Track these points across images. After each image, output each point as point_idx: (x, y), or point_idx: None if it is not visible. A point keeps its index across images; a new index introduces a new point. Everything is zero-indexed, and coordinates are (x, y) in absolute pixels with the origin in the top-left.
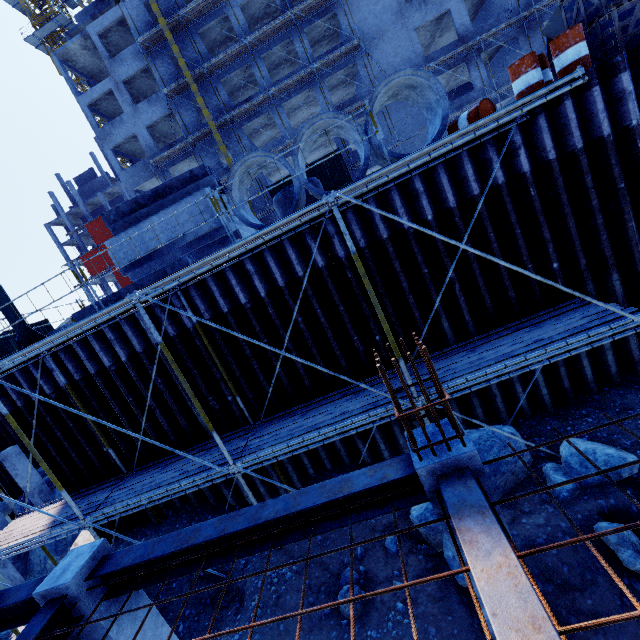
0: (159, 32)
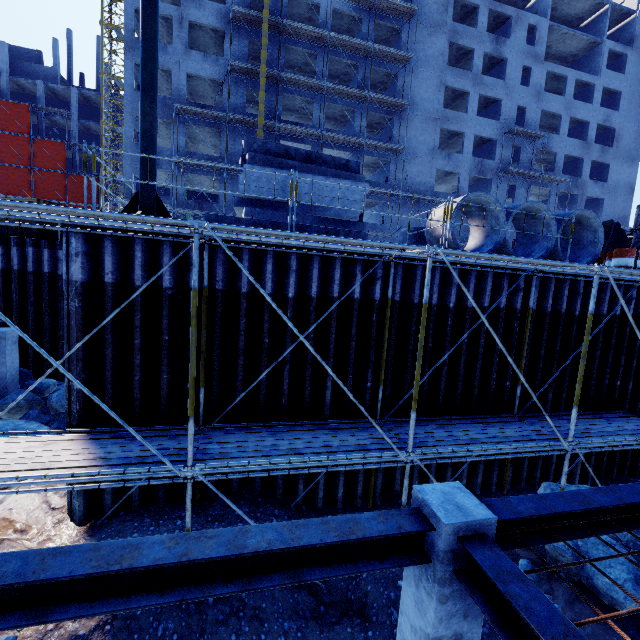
0: (255, 17)
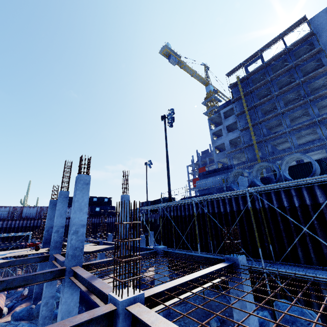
0: (244, 111)
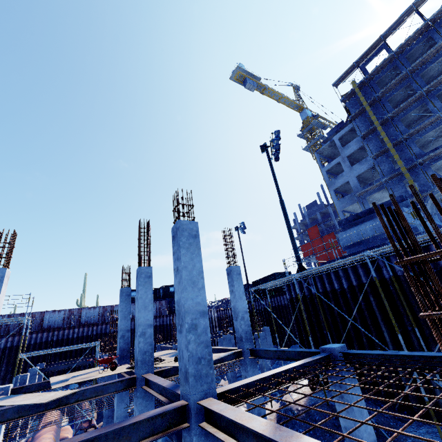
0: (373, 128)
